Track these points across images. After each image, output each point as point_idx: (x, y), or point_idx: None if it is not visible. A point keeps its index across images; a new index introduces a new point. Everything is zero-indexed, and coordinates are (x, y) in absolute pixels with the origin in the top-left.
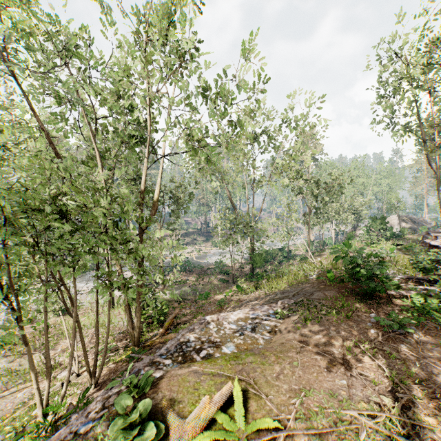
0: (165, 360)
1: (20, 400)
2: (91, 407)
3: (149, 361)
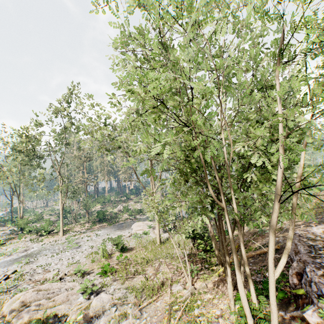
0: (320, 255)
1: (161, 307)
2: (323, 281)
3: (308, 256)
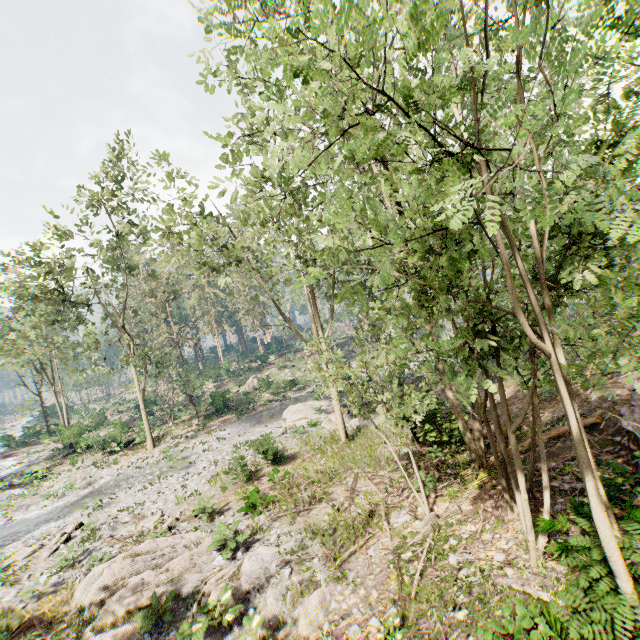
0: None
1: (378, 559)
2: None
3: None
